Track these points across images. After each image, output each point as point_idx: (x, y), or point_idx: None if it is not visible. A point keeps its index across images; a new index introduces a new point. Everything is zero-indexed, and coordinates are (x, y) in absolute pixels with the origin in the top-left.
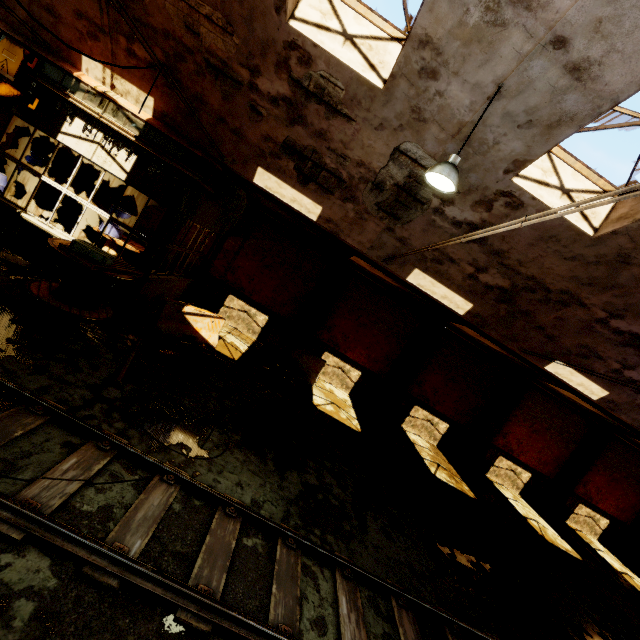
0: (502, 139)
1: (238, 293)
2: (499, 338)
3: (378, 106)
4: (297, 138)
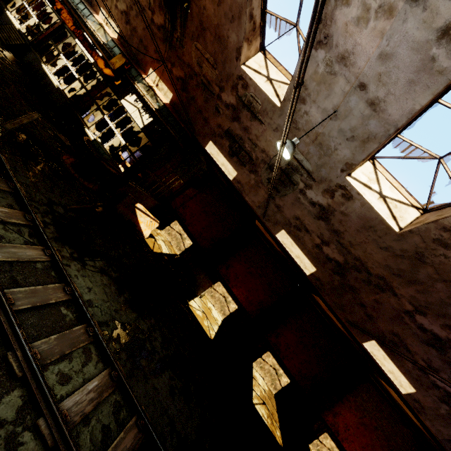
0: (339, 147)
1: (181, 221)
2: (331, 304)
3: (276, 117)
4: (234, 129)
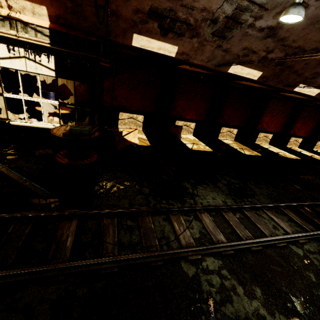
0: None
1: (123, 110)
2: (273, 84)
3: None
4: (158, 4)
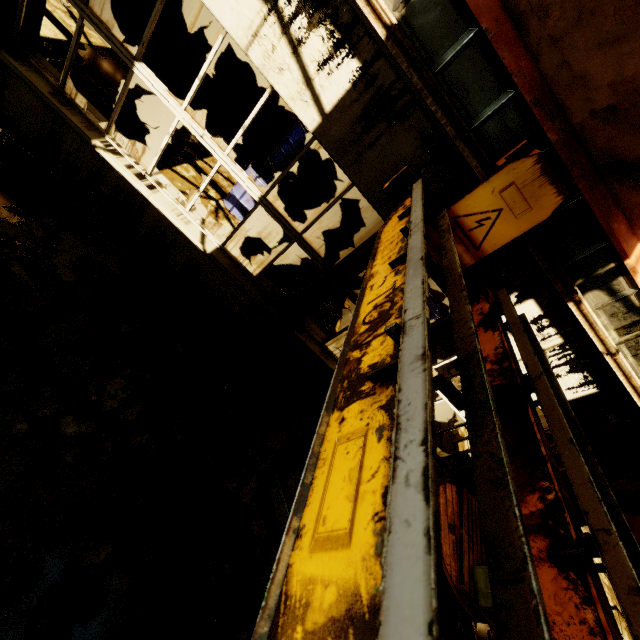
0: None
1: None
2: None
3: None
4: None
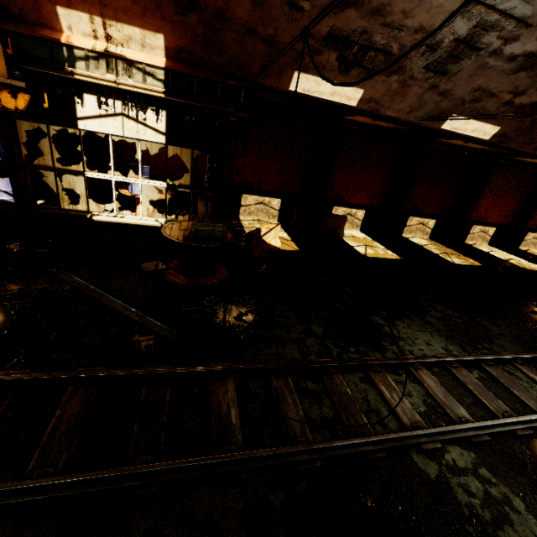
0: None
1: (249, 190)
2: (517, 146)
3: None
4: (344, 24)
